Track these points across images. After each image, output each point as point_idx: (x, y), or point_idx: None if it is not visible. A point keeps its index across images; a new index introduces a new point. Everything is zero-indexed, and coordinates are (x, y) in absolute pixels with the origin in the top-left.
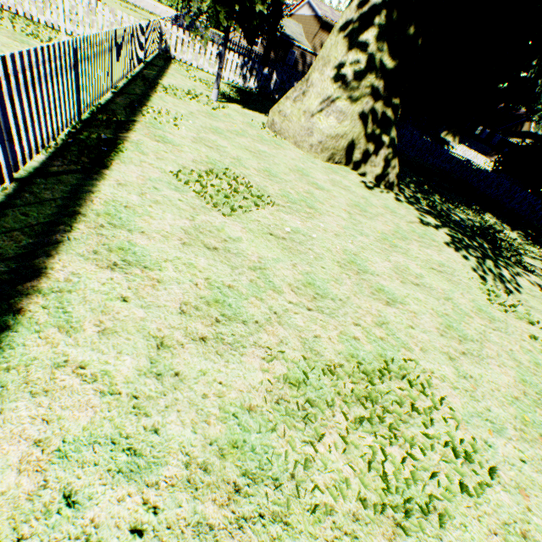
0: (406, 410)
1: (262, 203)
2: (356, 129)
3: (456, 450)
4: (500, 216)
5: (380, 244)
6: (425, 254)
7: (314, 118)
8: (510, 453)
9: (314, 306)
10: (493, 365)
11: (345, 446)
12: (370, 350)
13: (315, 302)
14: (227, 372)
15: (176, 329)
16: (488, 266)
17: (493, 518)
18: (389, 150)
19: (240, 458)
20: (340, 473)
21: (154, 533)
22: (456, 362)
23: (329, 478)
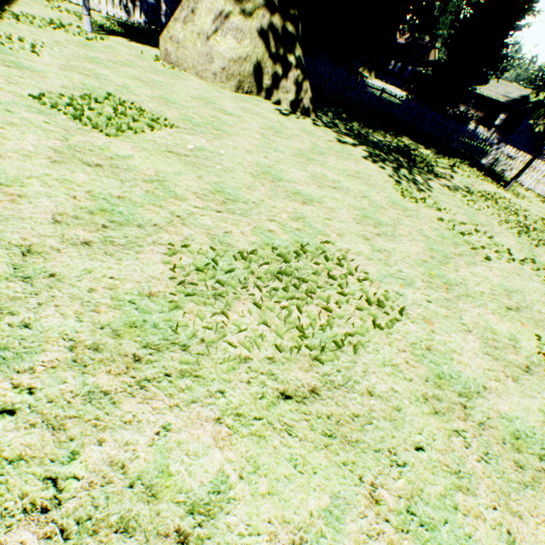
0: (323, 279)
1: (157, 125)
2: (258, 49)
3: (369, 300)
4: (416, 139)
5: (297, 158)
6: (343, 165)
7: (211, 40)
8: (418, 298)
9: (224, 209)
10: (405, 241)
11: (261, 312)
12: (286, 239)
13: (225, 206)
14: (120, 268)
15: (49, 238)
16: (403, 173)
17: (402, 342)
18: (298, 72)
19: (139, 335)
20: (255, 332)
21: (31, 409)
22: (372, 242)
23: (244, 336)
